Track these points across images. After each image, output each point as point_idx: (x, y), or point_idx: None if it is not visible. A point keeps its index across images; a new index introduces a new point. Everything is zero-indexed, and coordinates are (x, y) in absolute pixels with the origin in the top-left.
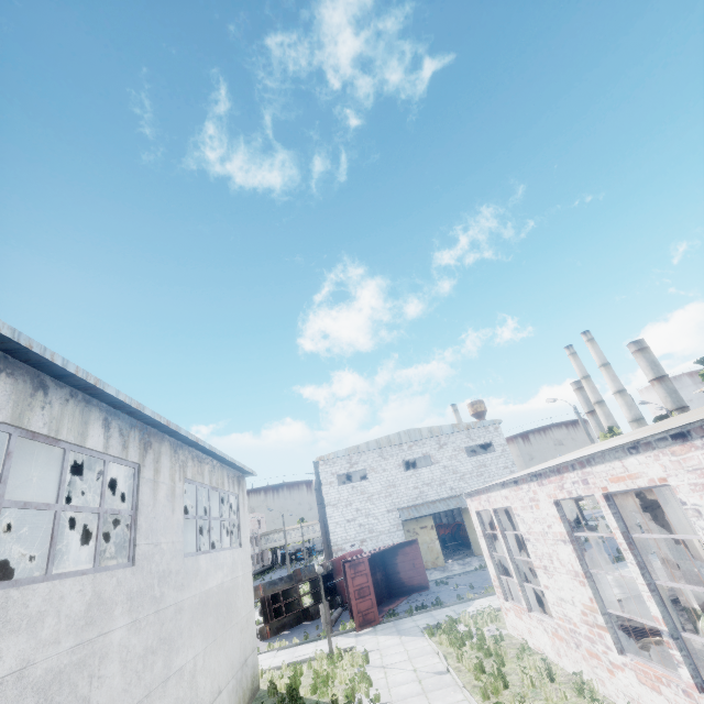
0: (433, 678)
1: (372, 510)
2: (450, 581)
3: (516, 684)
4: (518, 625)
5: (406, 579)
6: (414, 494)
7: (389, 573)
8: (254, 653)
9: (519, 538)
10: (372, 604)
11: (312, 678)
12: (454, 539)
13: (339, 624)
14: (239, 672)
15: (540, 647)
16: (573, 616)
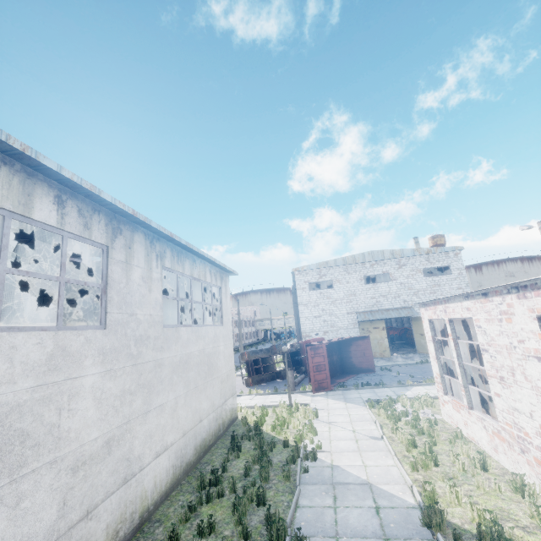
0: (369, 441)
1: (334, 311)
2: (393, 369)
3: (446, 464)
4: (454, 416)
5: (356, 362)
6: (371, 302)
7: (343, 357)
8: (233, 397)
9: (469, 346)
10: (326, 377)
11: (273, 421)
12: (401, 339)
13: (301, 385)
14: (219, 408)
15: (475, 438)
16: (527, 427)
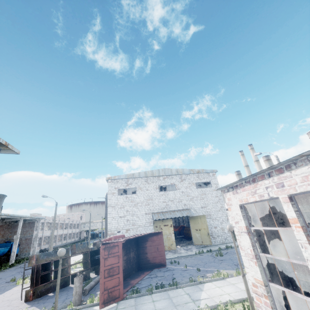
0: None
1: (136, 212)
2: (180, 261)
3: None
4: None
5: (151, 258)
6: (162, 205)
7: (140, 253)
8: None
9: (279, 238)
10: (119, 282)
11: None
12: (180, 234)
13: (92, 292)
14: None
15: None
16: None
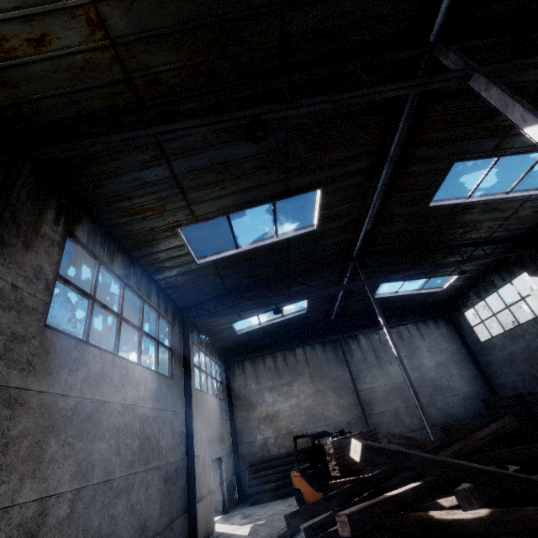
0: None
1: None
2: None
3: None
4: None
5: None
6: None
7: None
8: None
9: None
10: None
11: None
12: None
13: None
14: None
15: None
16: None
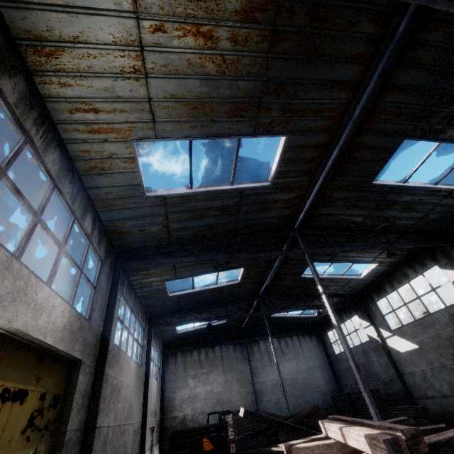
0: None
1: None
2: None
3: None
4: None
5: None
6: None
7: None
8: None
9: None
10: None
11: None
12: None
13: None
14: None
15: None
16: None
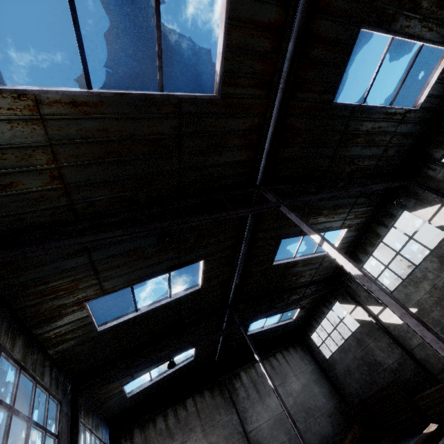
0: None
1: None
2: None
3: None
4: None
5: None
6: None
7: None
8: None
9: None
10: None
11: None
12: None
13: None
14: None
15: None
16: None
